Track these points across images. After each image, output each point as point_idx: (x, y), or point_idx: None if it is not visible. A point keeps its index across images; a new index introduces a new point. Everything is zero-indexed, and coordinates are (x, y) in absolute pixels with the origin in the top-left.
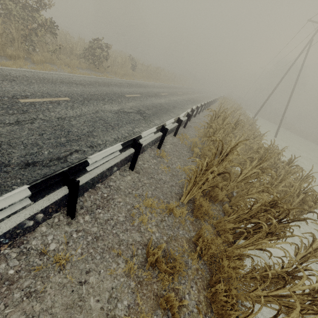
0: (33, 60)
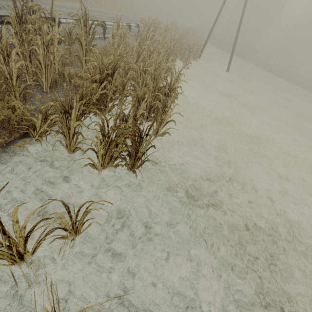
0: None
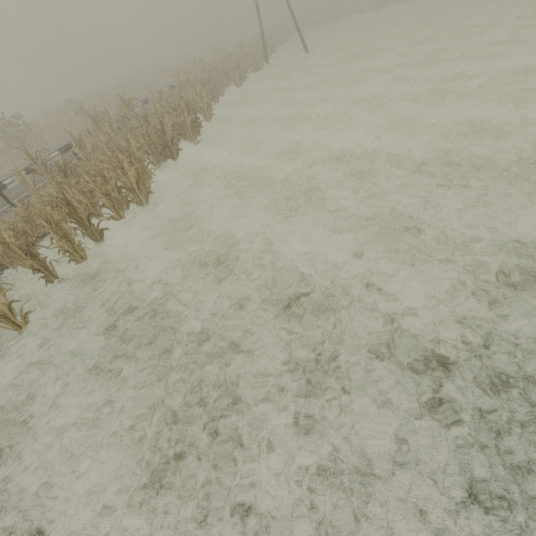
0: None
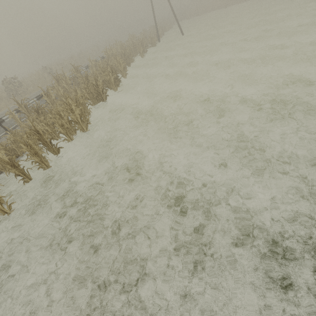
0: None
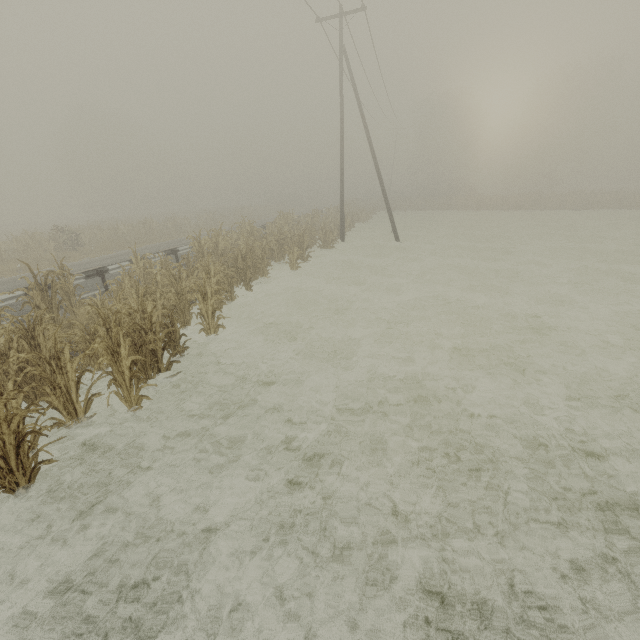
0: None
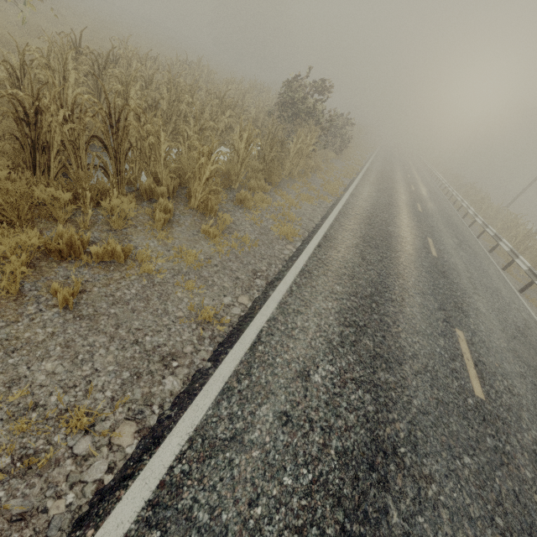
0: (317, 166)
